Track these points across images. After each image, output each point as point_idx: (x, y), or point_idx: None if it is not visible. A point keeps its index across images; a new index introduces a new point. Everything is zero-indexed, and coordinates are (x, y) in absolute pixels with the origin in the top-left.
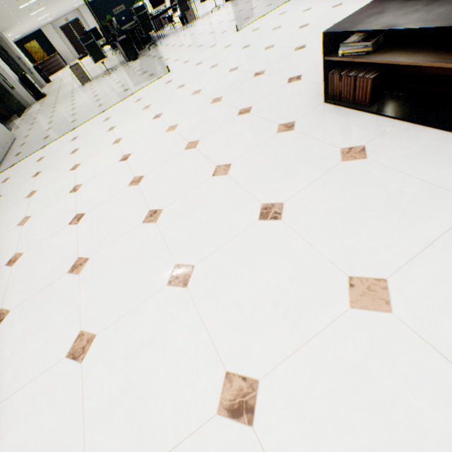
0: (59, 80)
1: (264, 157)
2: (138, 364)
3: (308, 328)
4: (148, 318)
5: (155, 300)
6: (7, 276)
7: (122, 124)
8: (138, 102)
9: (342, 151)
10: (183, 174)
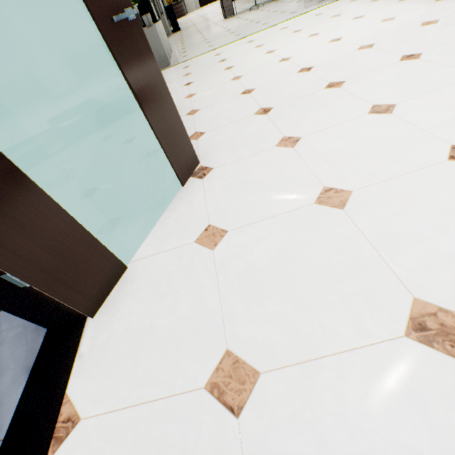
0: (188, 21)
1: None
2: None
3: None
4: None
5: None
6: (249, 98)
7: (310, 27)
8: (319, 15)
9: None
10: (433, 36)
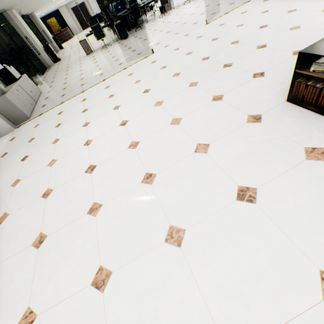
0: (69, 48)
1: (237, 143)
2: (146, 306)
3: (287, 309)
4: (151, 268)
5: (155, 253)
6: (43, 206)
7: (119, 93)
8: (130, 76)
9: (306, 150)
10: (171, 146)
